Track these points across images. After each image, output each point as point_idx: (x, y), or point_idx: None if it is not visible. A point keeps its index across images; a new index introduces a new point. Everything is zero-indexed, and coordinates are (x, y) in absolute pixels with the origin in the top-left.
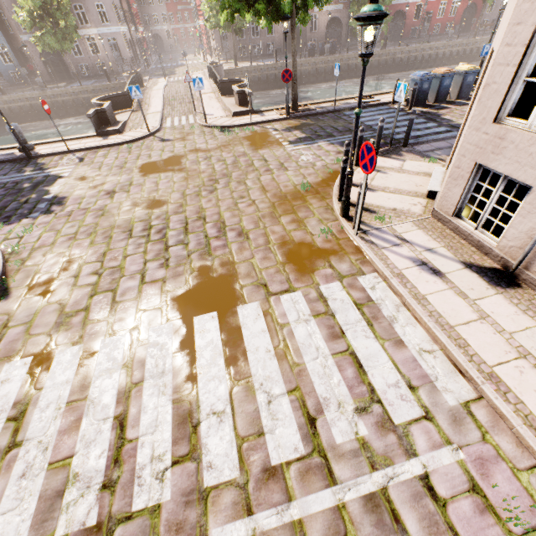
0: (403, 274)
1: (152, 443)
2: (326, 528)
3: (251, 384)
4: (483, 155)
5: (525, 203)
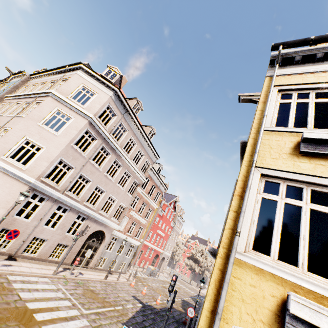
0: (12, 270)
1: (79, 323)
2: (77, 300)
3: (58, 306)
4: (7, 225)
5: (19, 236)
